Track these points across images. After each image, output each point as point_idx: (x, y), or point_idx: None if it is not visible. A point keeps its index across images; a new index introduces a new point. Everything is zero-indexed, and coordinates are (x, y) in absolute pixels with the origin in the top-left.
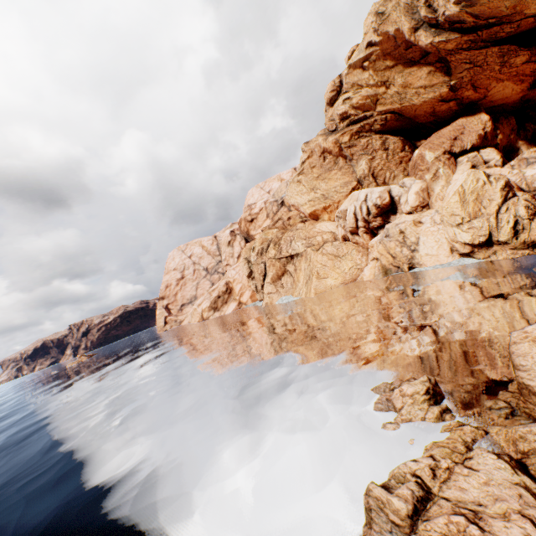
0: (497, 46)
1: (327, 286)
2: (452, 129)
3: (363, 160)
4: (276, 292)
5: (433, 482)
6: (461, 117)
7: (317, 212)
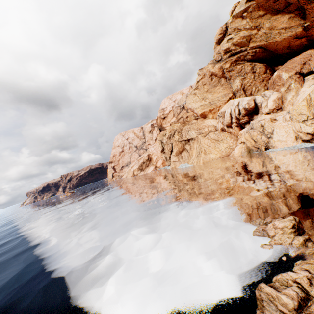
0: None
1: (210, 158)
2: (302, 57)
3: (238, 79)
4: (178, 161)
5: (310, 288)
6: (309, 49)
7: (205, 113)
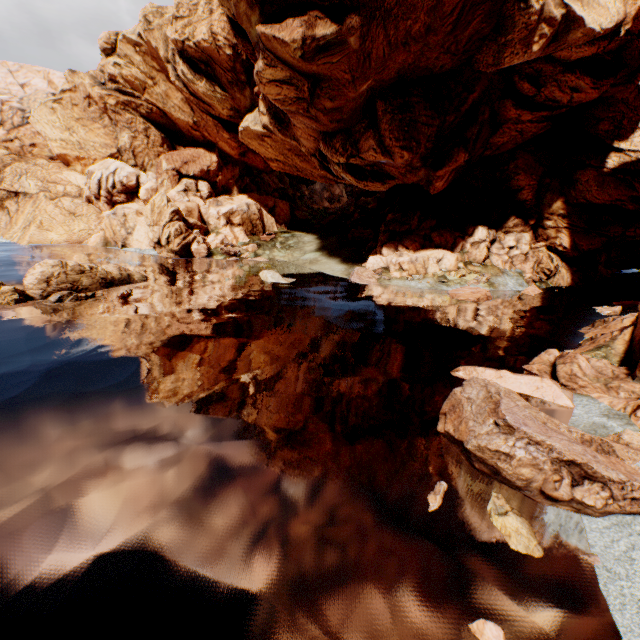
0: (212, 118)
1: (48, 238)
2: (191, 154)
3: (127, 134)
4: None
5: None
6: (204, 148)
7: (70, 158)
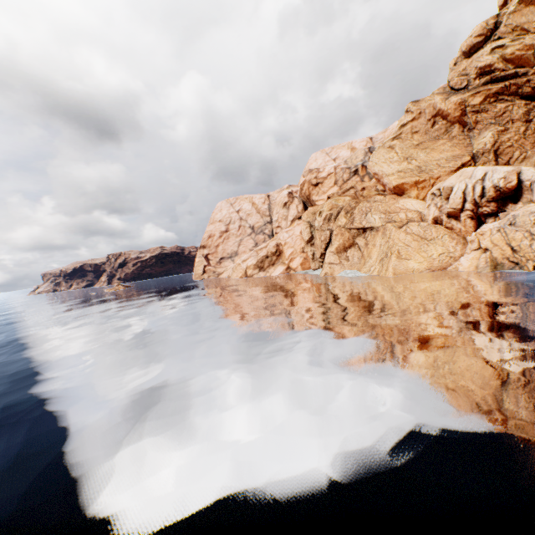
0: None
1: (408, 268)
2: None
3: (490, 131)
4: (339, 264)
5: None
6: None
7: (405, 186)
